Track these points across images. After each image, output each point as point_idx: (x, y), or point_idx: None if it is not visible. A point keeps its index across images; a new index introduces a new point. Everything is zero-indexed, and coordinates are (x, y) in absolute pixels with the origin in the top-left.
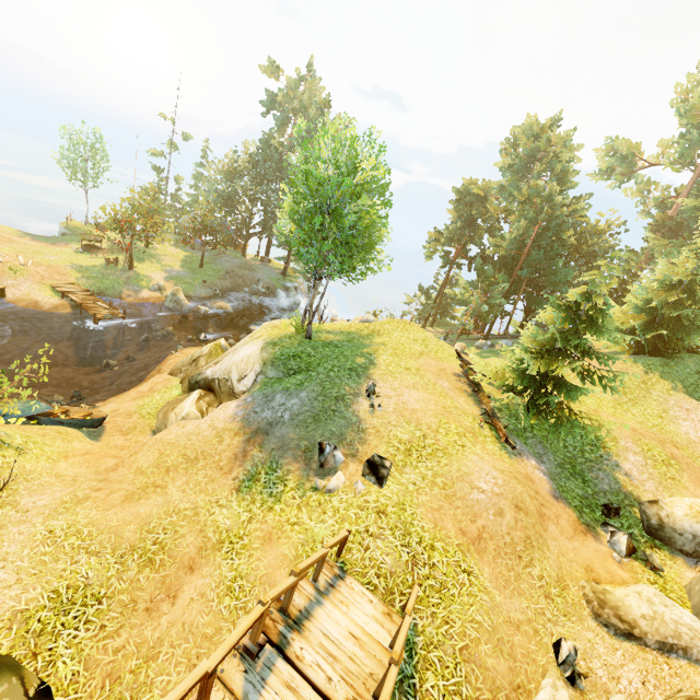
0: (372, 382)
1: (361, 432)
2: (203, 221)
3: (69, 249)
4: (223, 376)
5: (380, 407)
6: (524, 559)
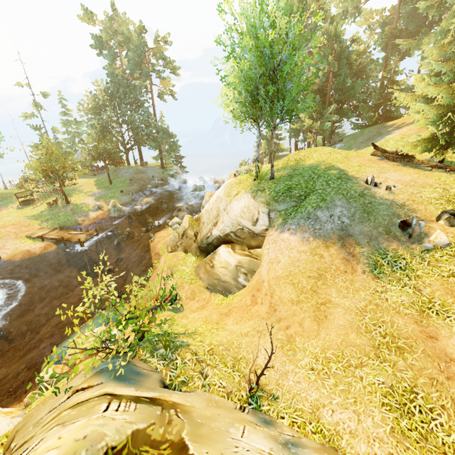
0: (372, 176)
1: (403, 206)
2: (98, 149)
3: (12, 209)
4: (236, 228)
5: (395, 187)
6: None
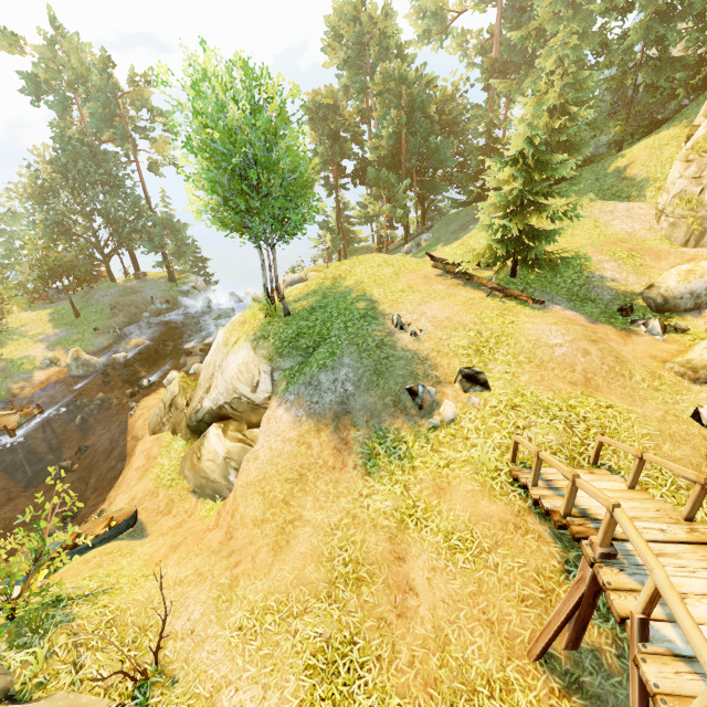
0: (397, 315)
1: (425, 361)
2: (47, 264)
3: None
4: (231, 397)
5: (422, 331)
6: (626, 374)
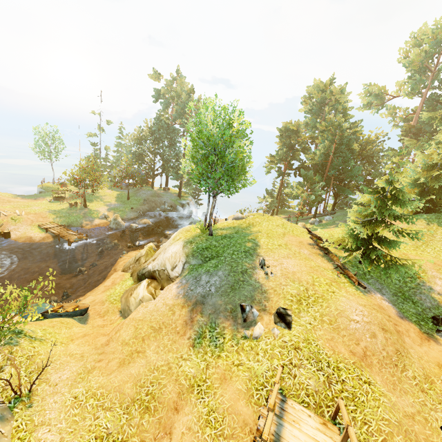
0: (262, 258)
1: (264, 293)
2: (126, 171)
3: (45, 201)
4: (161, 268)
5: (272, 274)
6: (399, 366)
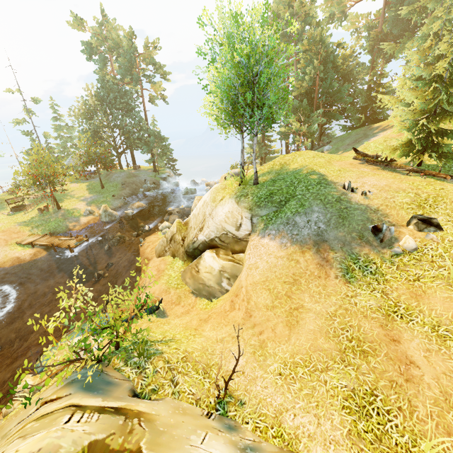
0: (349, 181)
1: (377, 211)
2: (89, 154)
3: (3, 216)
4: (220, 233)
5: (370, 192)
6: None
